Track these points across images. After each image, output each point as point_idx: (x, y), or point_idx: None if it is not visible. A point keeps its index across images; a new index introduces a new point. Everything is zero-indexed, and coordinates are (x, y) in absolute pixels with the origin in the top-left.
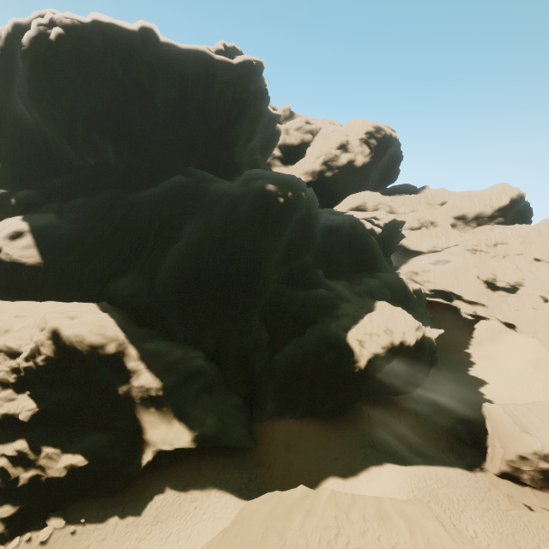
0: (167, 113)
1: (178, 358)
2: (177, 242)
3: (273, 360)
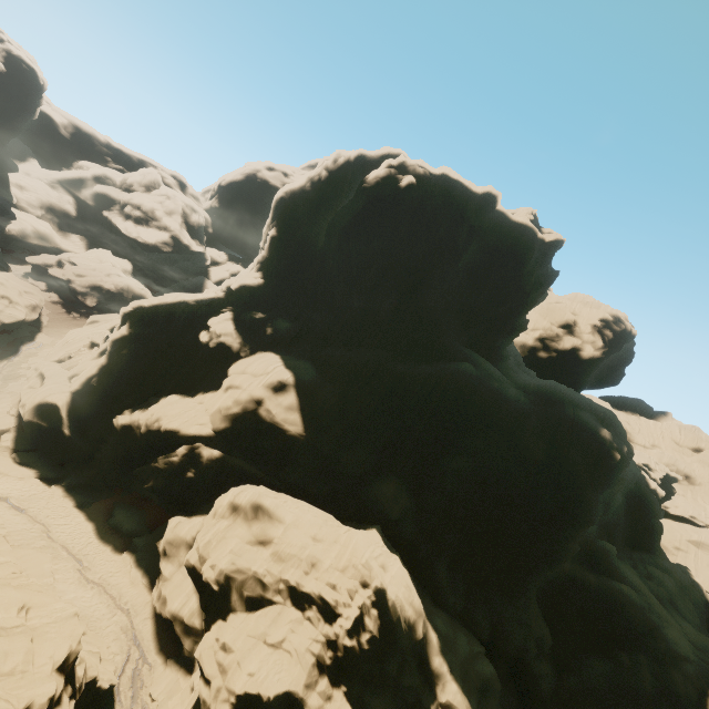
0: (464, 280)
1: (467, 653)
2: (448, 450)
3: (564, 686)
